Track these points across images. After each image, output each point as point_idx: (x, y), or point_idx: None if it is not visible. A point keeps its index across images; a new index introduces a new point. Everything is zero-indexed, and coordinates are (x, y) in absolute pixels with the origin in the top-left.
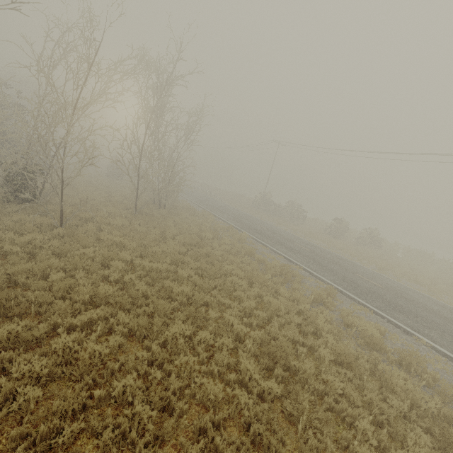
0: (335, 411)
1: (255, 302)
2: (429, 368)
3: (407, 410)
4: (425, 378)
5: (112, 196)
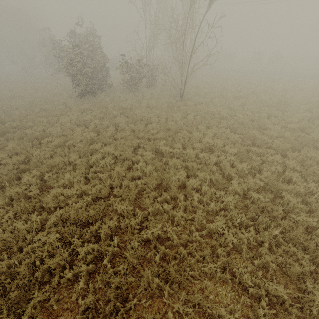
0: None
1: None
2: None
3: None
4: None
5: None
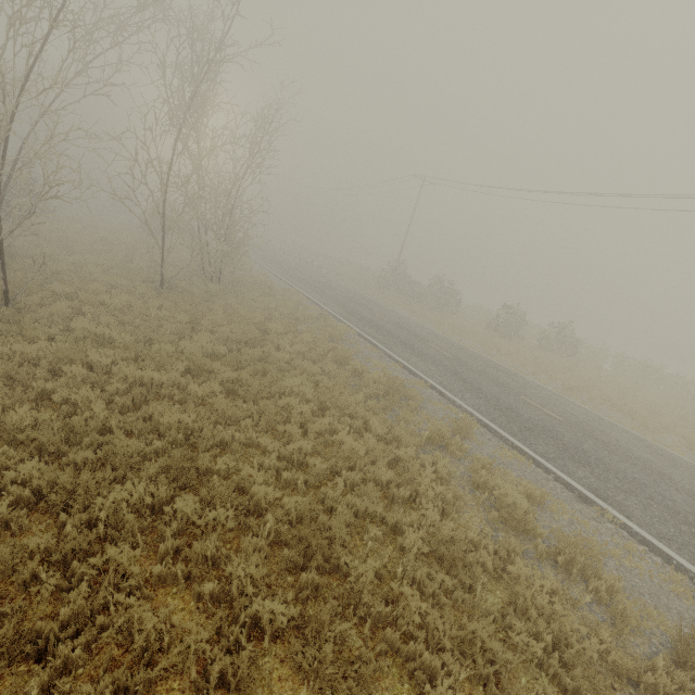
0: (401, 655)
1: (322, 442)
2: (609, 566)
3: (546, 650)
4: (594, 587)
5: (132, 261)
